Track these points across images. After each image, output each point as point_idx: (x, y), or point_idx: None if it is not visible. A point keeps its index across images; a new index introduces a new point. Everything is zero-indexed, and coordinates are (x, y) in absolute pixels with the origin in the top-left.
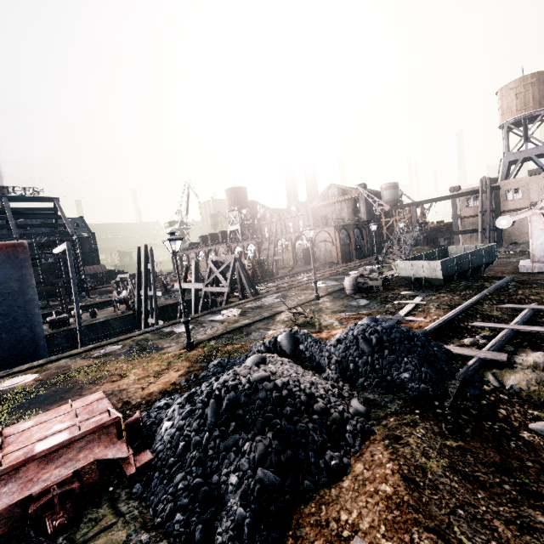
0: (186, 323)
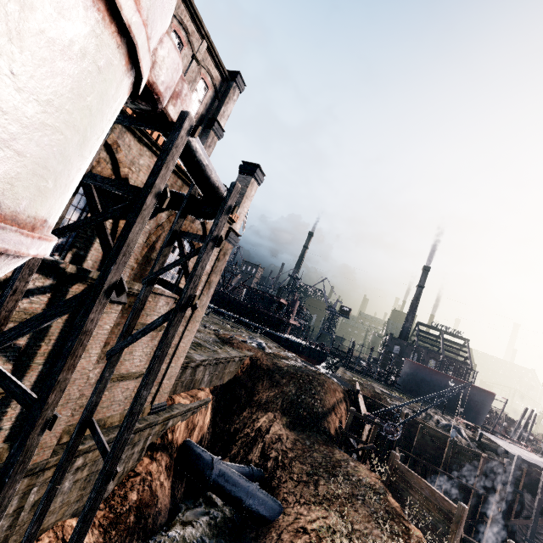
0: None
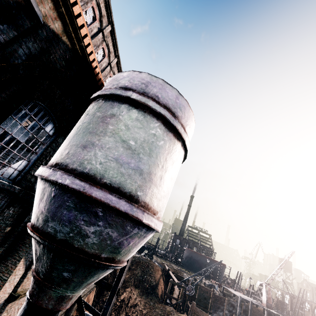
0: (249, 293)
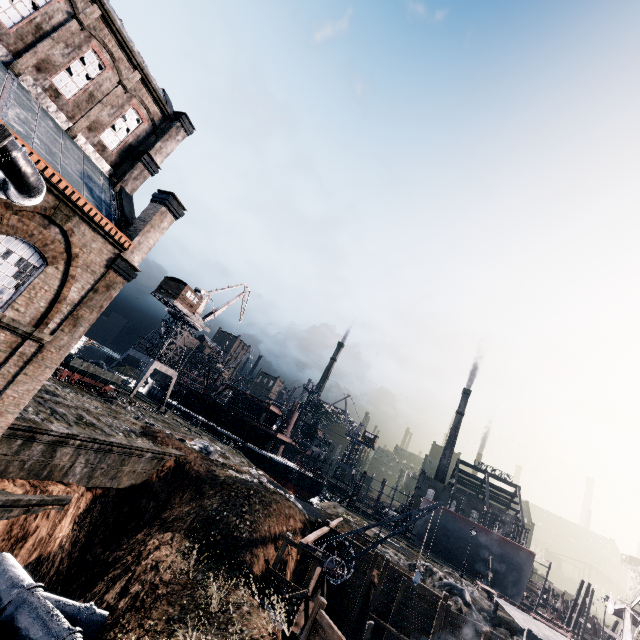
0: None
